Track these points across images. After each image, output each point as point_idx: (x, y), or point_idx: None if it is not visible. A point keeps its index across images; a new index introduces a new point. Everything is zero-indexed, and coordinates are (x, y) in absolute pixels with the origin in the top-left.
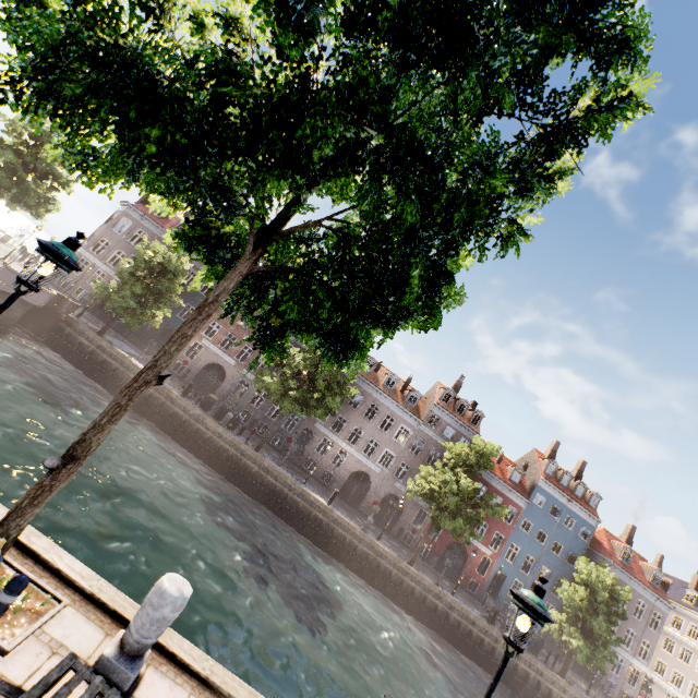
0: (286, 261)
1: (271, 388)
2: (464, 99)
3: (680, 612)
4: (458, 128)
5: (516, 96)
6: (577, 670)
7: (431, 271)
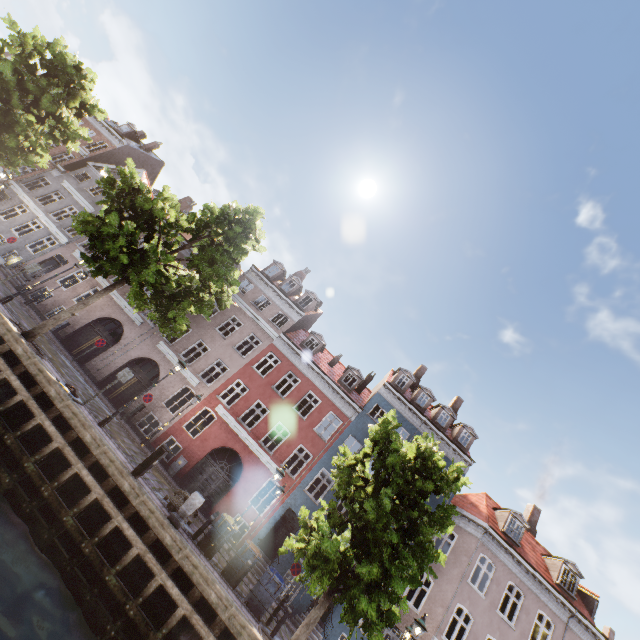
0: None
1: None
2: None
3: None
4: None
5: None
6: None
7: None
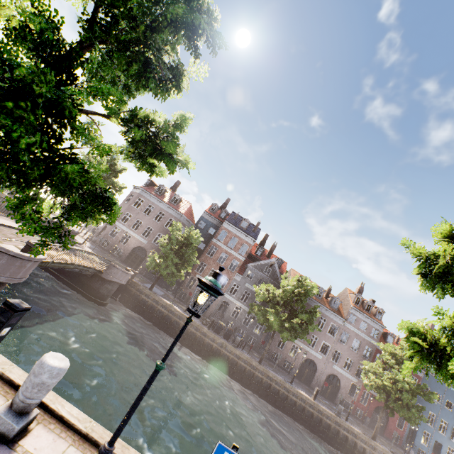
0: None
1: (273, 324)
2: None
3: None
4: None
5: None
6: None
7: None
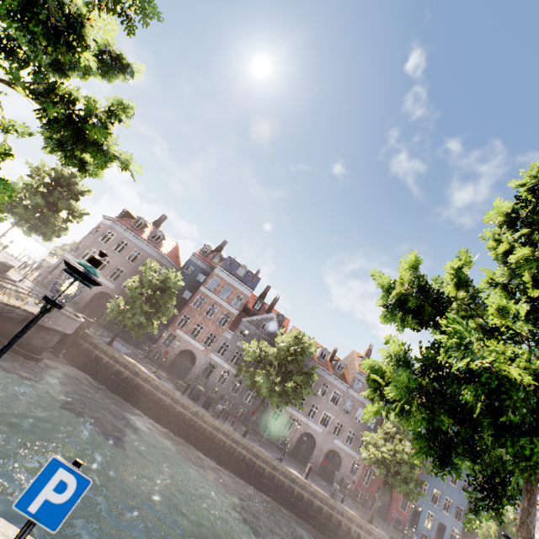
0: None
1: (261, 387)
2: None
3: None
4: None
5: None
6: None
7: None
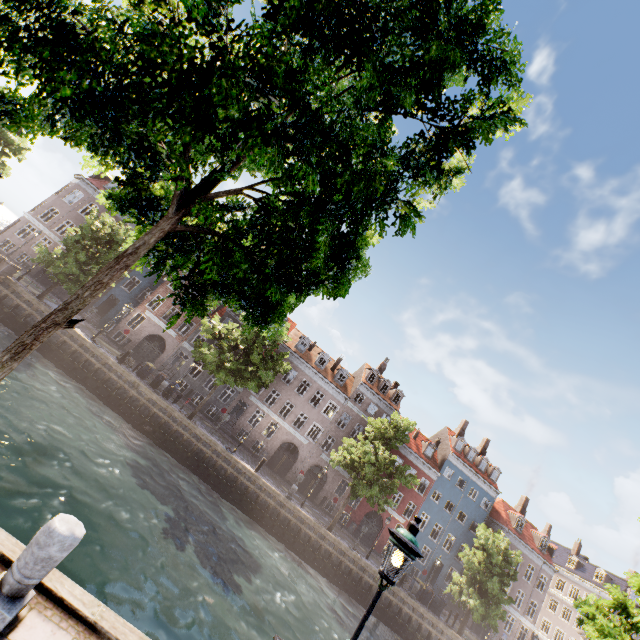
0: (208, 223)
1: (207, 359)
2: (362, 87)
3: (563, 575)
4: (359, 113)
5: (418, 100)
6: (475, 629)
7: (338, 241)
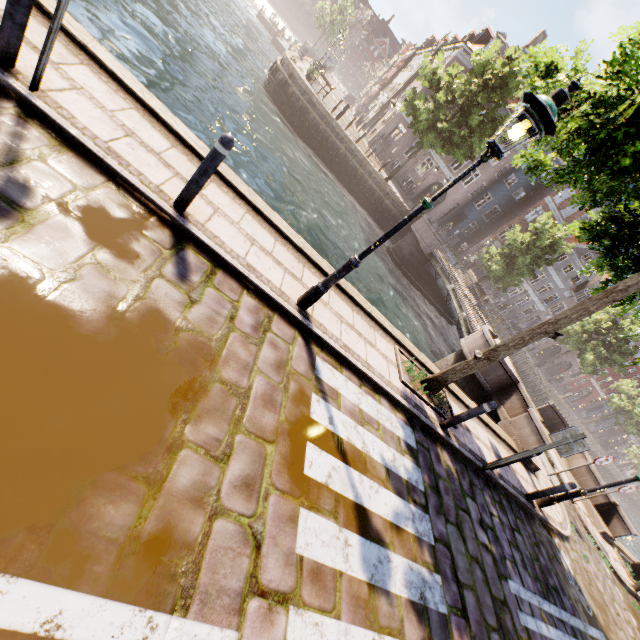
0: None
1: (587, 361)
2: None
3: None
4: None
5: None
6: None
7: None
